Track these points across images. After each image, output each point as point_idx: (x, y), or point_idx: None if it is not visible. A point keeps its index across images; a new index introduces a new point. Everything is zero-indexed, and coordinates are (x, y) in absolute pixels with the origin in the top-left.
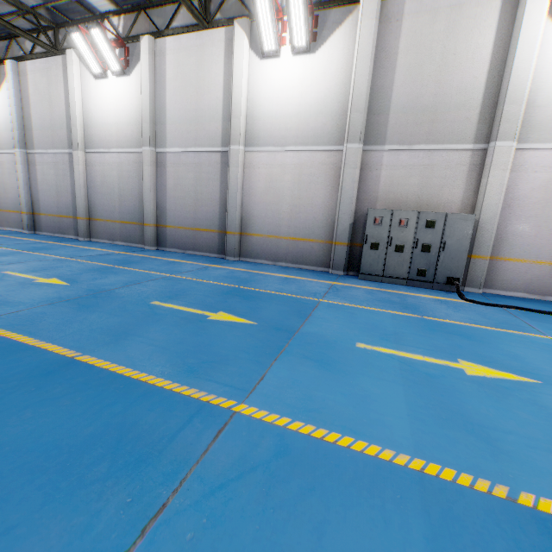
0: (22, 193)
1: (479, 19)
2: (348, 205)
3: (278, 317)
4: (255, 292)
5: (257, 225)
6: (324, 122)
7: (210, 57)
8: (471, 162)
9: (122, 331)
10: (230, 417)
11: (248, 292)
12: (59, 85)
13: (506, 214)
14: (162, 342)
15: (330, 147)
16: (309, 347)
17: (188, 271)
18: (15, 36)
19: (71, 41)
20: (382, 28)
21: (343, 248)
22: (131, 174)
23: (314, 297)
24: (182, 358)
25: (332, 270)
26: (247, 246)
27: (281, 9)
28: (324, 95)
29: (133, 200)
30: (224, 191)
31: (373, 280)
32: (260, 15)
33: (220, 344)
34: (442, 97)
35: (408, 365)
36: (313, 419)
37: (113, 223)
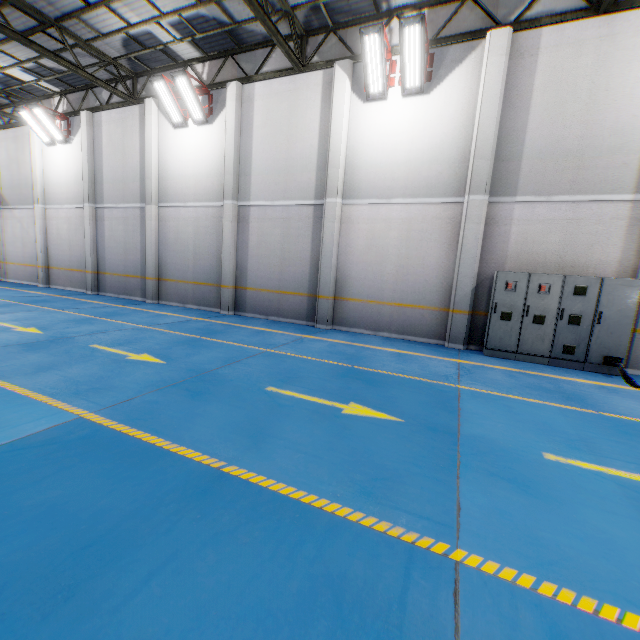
0: (88, 251)
1: (637, 49)
2: (469, 267)
3: (423, 412)
4: (376, 375)
5: (355, 288)
6: (440, 170)
7: (304, 102)
8: (630, 216)
9: (255, 430)
10: (456, 571)
11: (368, 374)
12: (134, 136)
13: None
14: (309, 448)
15: (447, 199)
16: (487, 458)
17: (283, 344)
18: (91, 87)
19: (150, 90)
20: (513, 63)
21: (463, 318)
22: (209, 230)
23: (448, 381)
24: (345, 472)
25: (449, 343)
26: (341, 312)
27: (390, 48)
28: (440, 140)
29: (209, 259)
30: (316, 250)
31: (503, 357)
32: (369, 56)
33: (378, 452)
34: (591, 139)
35: (630, 490)
36: (564, 578)
37: (185, 284)
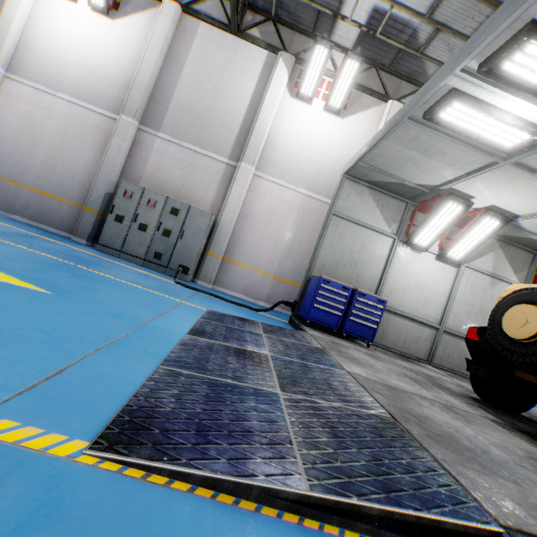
0: None
1: (248, 68)
2: (108, 173)
3: None
4: None
5: None
6: (107, 86)
7: None
8: (224, 173)
9: None
10: None
11: None
12: None
13: (242, 224)
14: None
15: (107, 113)
16: None
17: None
18: None
19: None
20: (178, 34)
21: (93, 216)
22: None
23: None
24: None
25: (74, 236)
26: None
27: None
28: (114, 62)
29: None
30: None
31: (110, 254)
32: None
33: None
34: (213, 112)
35: None
36: None
37: None
